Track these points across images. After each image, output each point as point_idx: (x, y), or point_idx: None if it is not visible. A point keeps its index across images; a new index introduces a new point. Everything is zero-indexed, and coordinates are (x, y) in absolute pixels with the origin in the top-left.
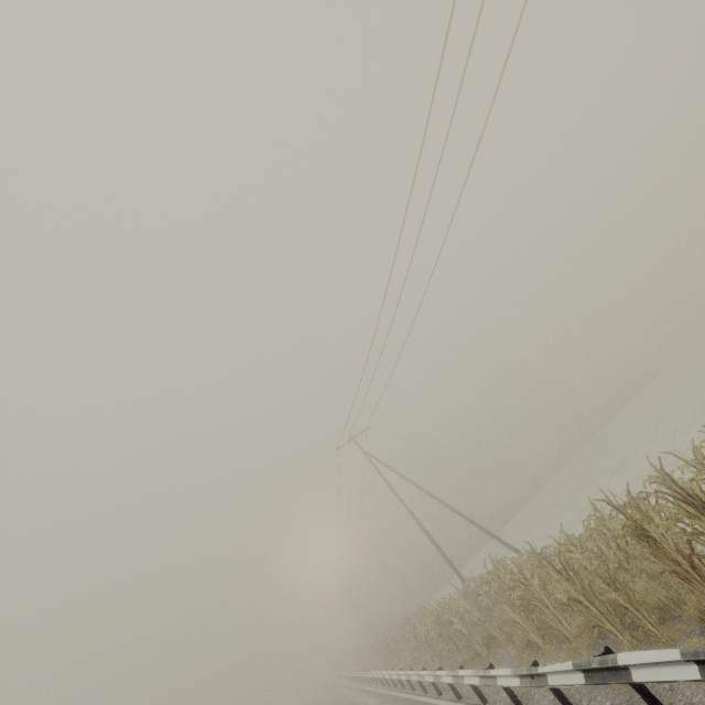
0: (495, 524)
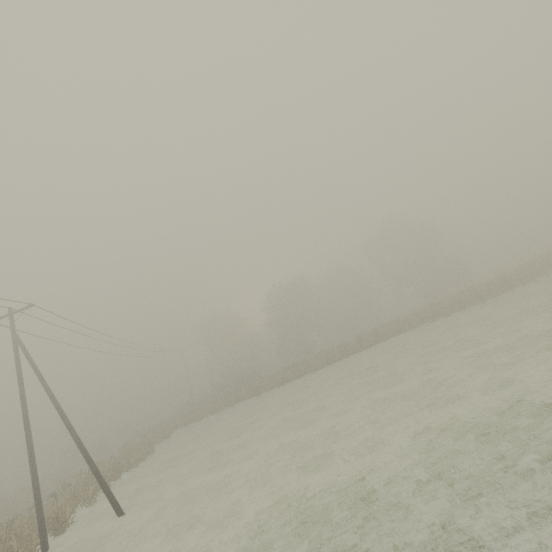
0: (283, 378)
